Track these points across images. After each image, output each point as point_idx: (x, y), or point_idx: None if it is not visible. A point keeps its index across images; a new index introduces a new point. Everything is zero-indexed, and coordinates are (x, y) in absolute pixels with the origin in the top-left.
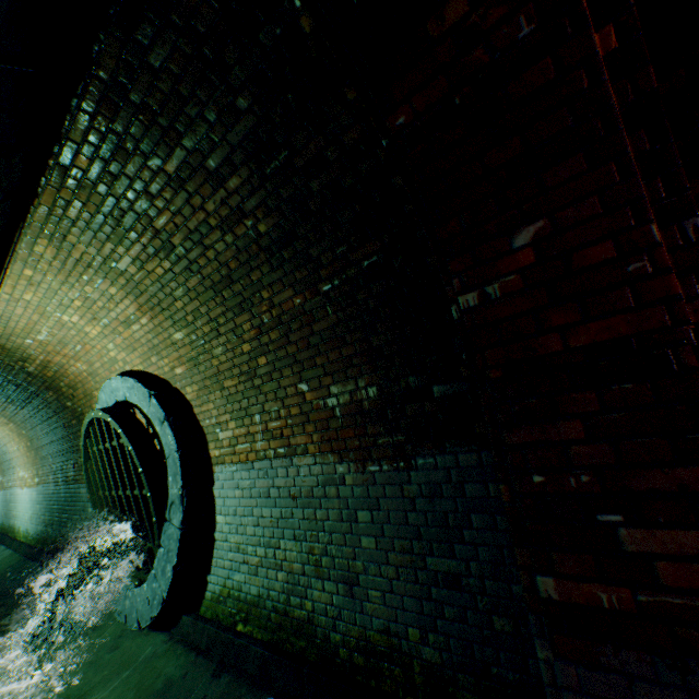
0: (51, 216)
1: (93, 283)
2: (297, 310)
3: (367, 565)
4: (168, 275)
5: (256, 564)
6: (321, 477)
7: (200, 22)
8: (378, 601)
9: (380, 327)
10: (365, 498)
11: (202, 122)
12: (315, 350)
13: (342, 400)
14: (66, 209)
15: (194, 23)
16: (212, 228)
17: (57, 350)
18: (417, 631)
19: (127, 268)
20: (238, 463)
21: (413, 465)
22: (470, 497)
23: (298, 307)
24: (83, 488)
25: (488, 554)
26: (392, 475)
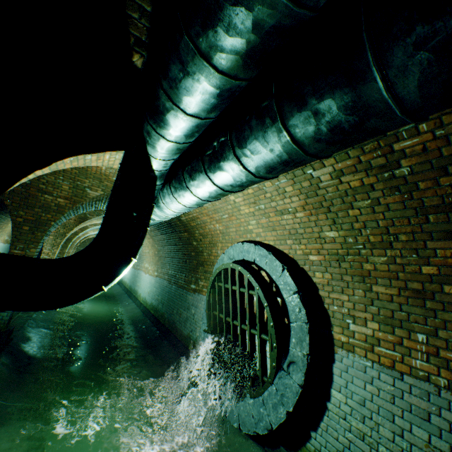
0: None
1: (275, 181)
2: None
3: None
4: (362, 188)
5: None
6: None
7: None
8: None
9: None
10: None
11: None
12: None
13: None
14: None
15: None
16: None
17: (208, 213)
18: None
19: (319, 175)
20: (375, 362)
21: None
22: None
23: None
24: (189, 295)
25: None
26: None
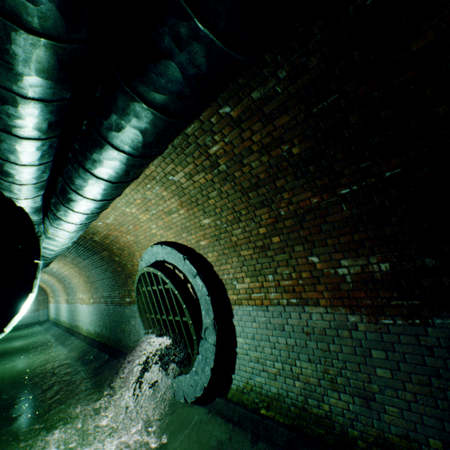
0: None
1: (152, 189)
2: (313, 207)
3: (382, 388)
4: (208, 183)
5: (274, 373)
6: (333, 322)
7: None
8: (395, 414)
9: (395, 220)
10: (378, 341)
11: (272, 79)
12: (326, 234)
13: (352, 270)
14: None
15: None
16: (252, 152)
17: (116, 228)
18: (438, 442)
19: (179, 179)
20: (254, 306)
21: (429, 323)
22: None
23: (314, 204)
24: (127, 309)
25: None
26: (407, 328)
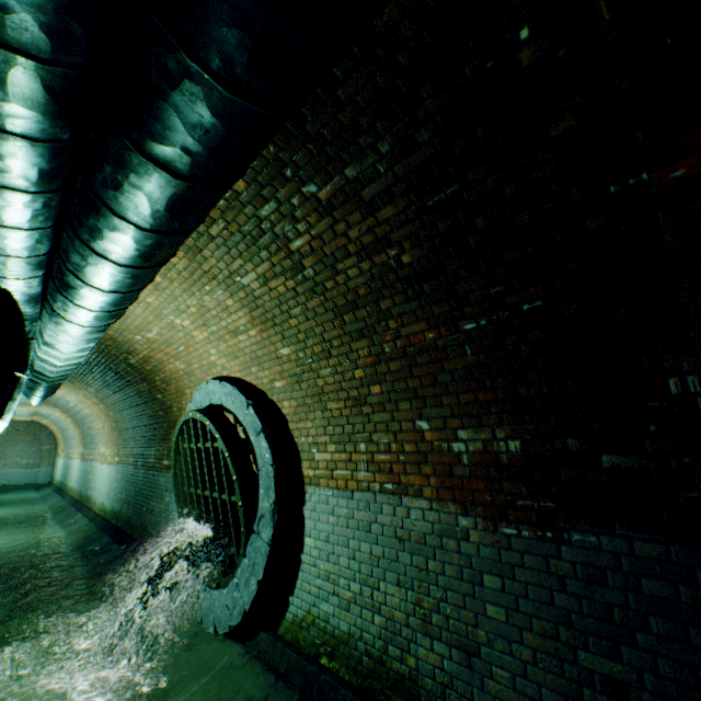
0: (195, 232)
1: (213, 293)
2: (427, 345)
3: (492, 637)
4: (289, 294)
5: (348, 598)
6: (437, 525)
7: (404, 56)
8: (505, 682)
9: (533, 376)
10: (494, 561)
11: (372, 153)
12: (442, 388)
13: (472, 447)
14: (210, 226)
15: (398, 57)
16: (349, 254)
17: (161, 347)
18: None
19: (249, 283)
20: (335, 488)
21: (565, 539)
22: (648, 595)
23: (429, 341)
24: (162, 477)
25: (673, 670)
26: (534, 544)
